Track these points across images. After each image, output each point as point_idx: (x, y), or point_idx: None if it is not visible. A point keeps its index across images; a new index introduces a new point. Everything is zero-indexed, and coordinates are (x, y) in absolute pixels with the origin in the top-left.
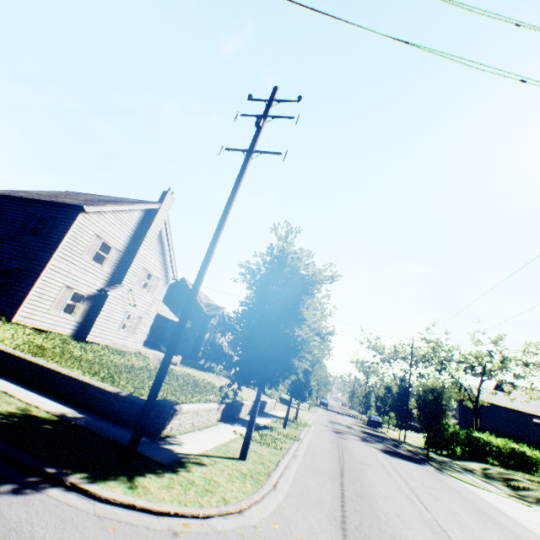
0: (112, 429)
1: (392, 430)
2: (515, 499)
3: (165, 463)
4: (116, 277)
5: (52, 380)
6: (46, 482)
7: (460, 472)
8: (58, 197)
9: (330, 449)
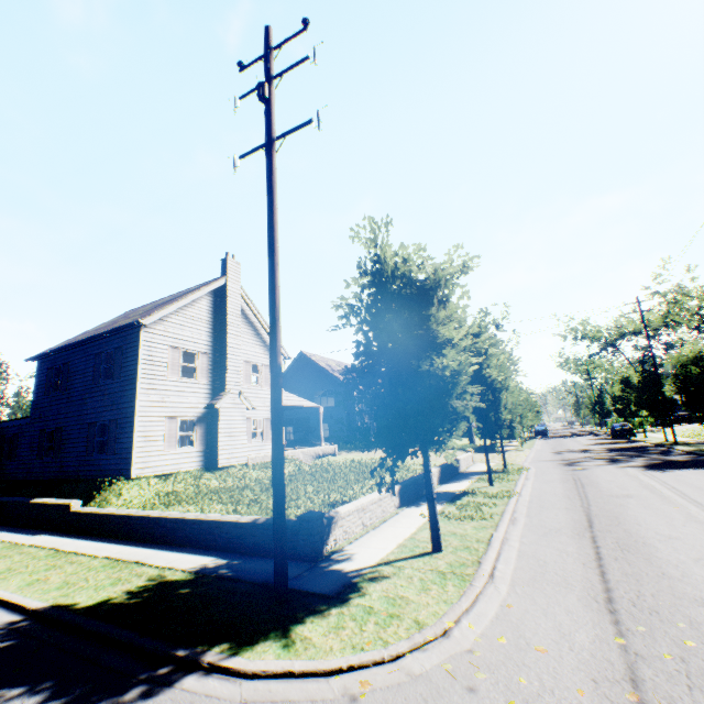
0: (261, 568)
1: (652, 433)
2: None
3: (331, 593)
4: (216, 385)
5: (184, 530)
6: (181, 669)
7: None
8: (116, 323)
9: (564, 492)
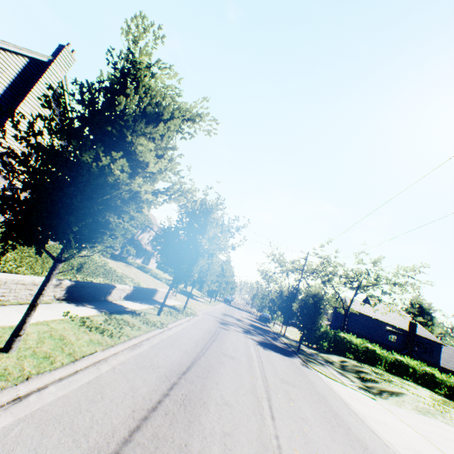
0: None
1: (278, 326)
2: (364, 393)
3: None
4: None
5: None
6: None
7: (322, 364)
8: None
9: (199, 339)
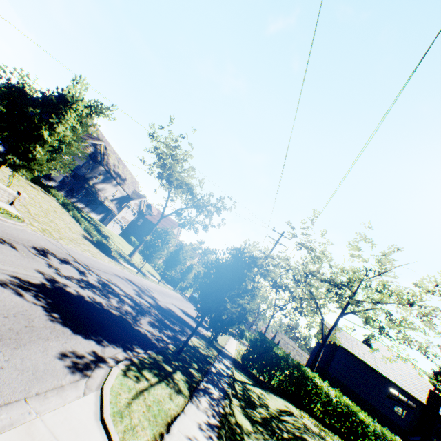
0: None
1: (240, 343)
2: None
3: None
4: None
5: None
6: None
7: (196, 392)
8: None
9: None
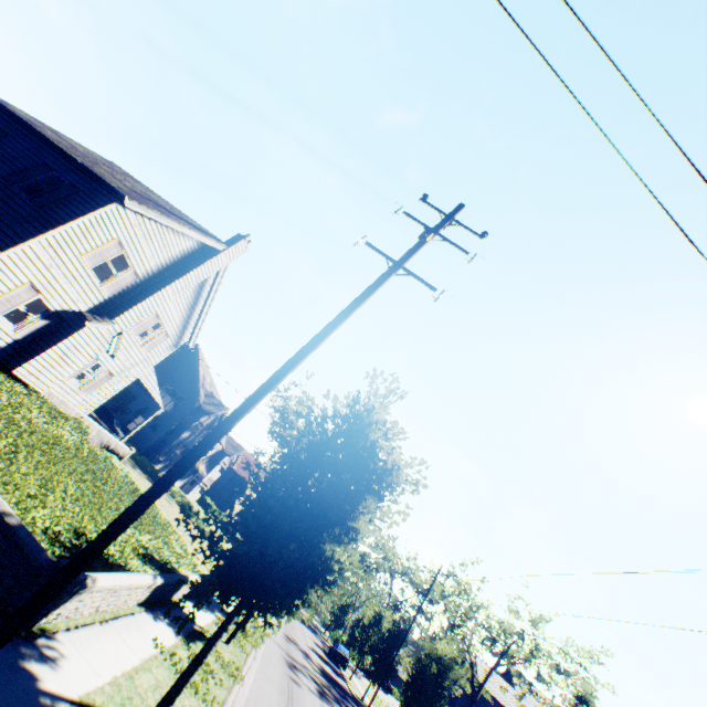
0: None
1: (355, 675)
2: None
3: None
4: (111, 306)
5: None
6: None
7: None
8: (98, 164)
9: None
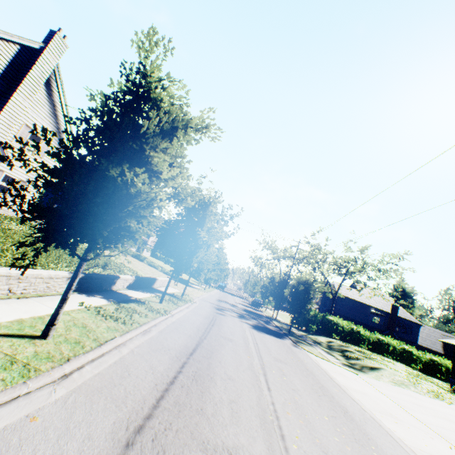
0: None
1: (270, 310)
2: (347, 369)
3: None
4: None
5: None
6: None
7: (311, 345)
8: None
9: (200, 324)
